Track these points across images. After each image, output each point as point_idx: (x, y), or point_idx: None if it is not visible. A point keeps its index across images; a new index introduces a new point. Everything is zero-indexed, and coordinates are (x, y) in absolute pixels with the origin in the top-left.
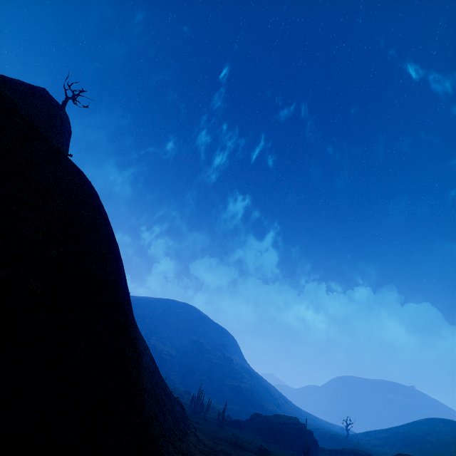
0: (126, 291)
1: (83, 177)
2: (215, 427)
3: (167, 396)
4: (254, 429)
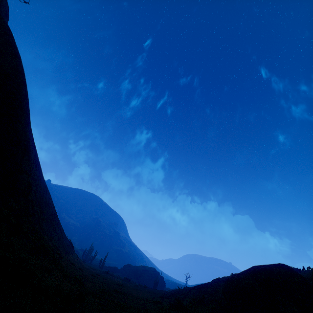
0: (23, 105)
1: (2, 19)
2: (96, 267)
3: (58, 227)
4: (124, 273)
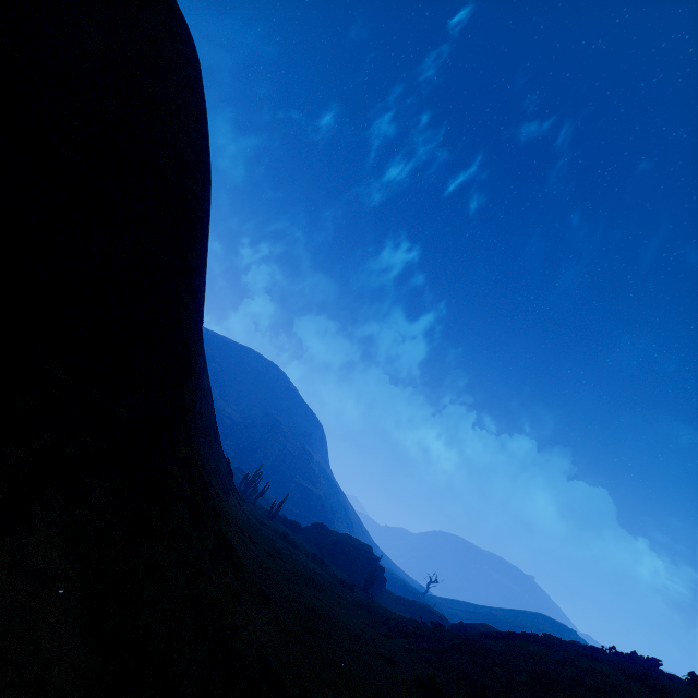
0: (205, 232)
1: (184, 25)
2: (264, 516)
3: (216, 440)
4: (312, 539)
